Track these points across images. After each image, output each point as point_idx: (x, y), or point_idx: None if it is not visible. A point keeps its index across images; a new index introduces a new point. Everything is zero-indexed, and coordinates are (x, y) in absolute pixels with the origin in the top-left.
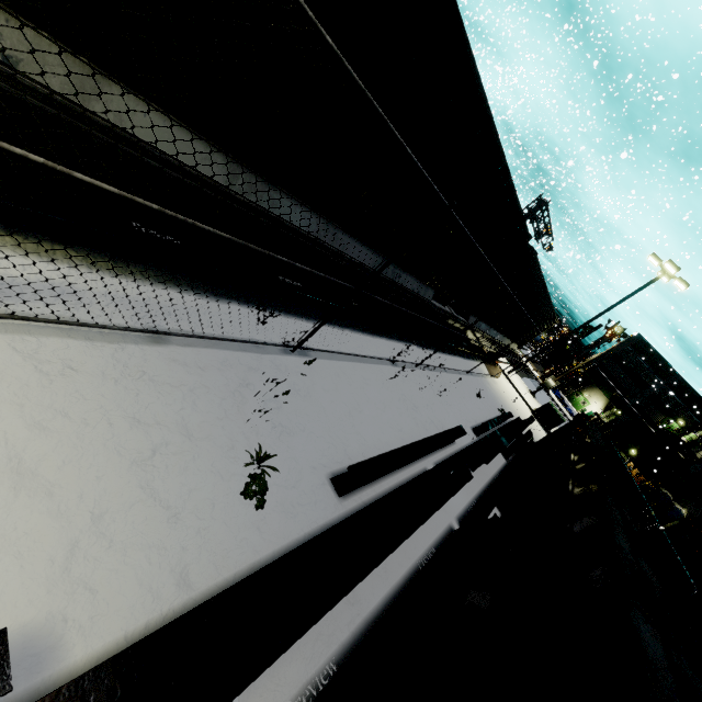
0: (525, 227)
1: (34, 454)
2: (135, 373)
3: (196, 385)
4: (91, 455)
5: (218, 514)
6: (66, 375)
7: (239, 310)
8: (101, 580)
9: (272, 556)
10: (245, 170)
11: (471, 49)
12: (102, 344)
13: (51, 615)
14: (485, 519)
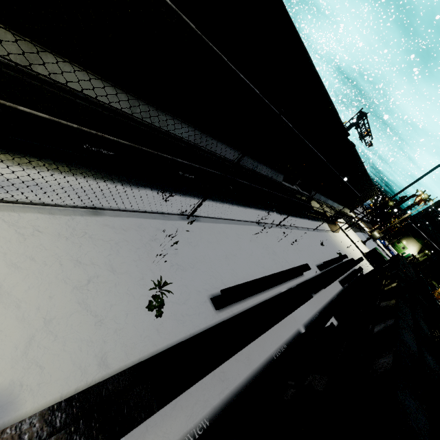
0: (344, 128)
1: (10, 283)
2: (80, 233)
3: (120, 240)
4: (47, 283)
5: (130, 320)
6: (35, 235)
7: (151, 194)
8: (47, 361)
9: (166, 348)
10: (141, 102)
11: (284, 5)
12: (60, 217)
13: (12, 382)
14: (324, 325)
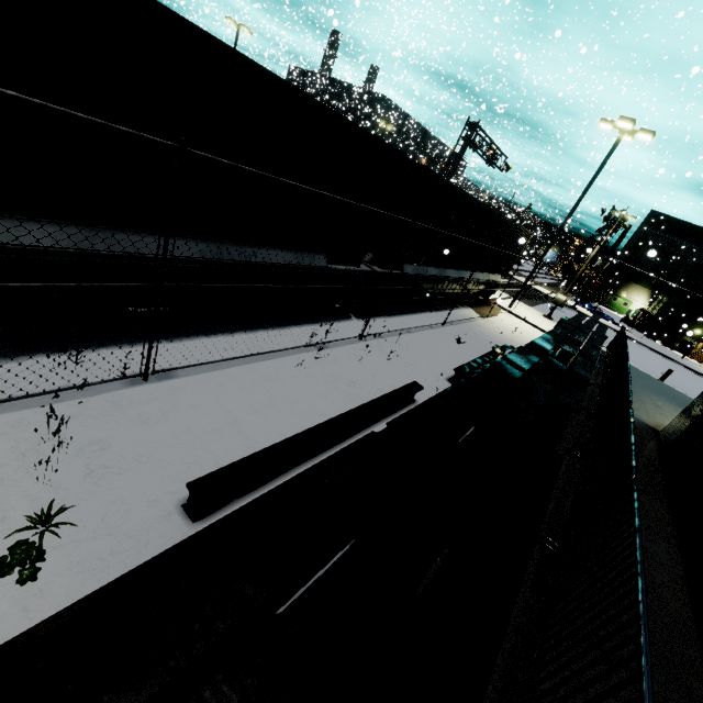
0: (386, 145)
1: None
2: None
3: None
4: None
5: None
6: None
7: (48, 361)
8: None
9: None
10: None
11: None
12: None
13: None
14: None
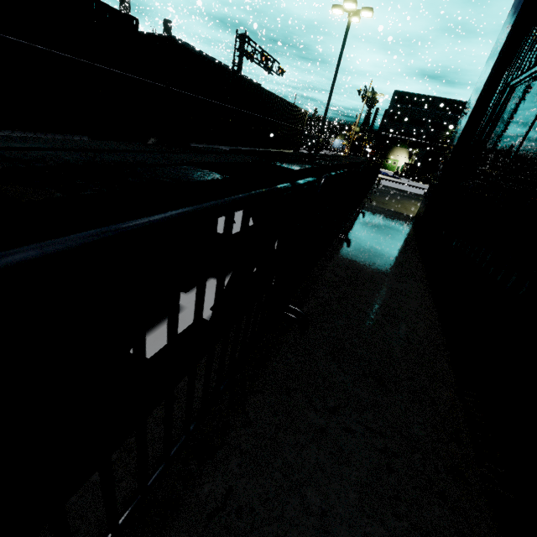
0: (106, 6)
1: None
2: None
3: None
4: None
5: None
6: None
7: None
8: None
9: None
10: None
11: None
12: None
13: None
14: None
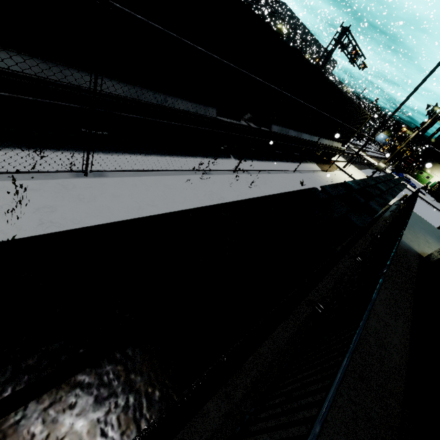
0: (269, 27)
1: None
2: None
3: None
4: None
5: None
6: None
7: (24, 154)
8: None
9: None
10: None
11: None
12: None
13: None
14: None
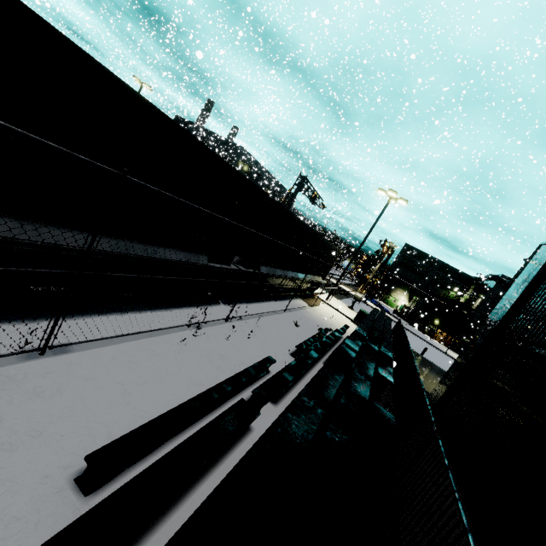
0: (257, 187)
1: None
2: None
3: None
4: None
5: None
6: None
7: None
8: None
9: None
10: None
11: (73, 42)
12: None
13: None
14: None
